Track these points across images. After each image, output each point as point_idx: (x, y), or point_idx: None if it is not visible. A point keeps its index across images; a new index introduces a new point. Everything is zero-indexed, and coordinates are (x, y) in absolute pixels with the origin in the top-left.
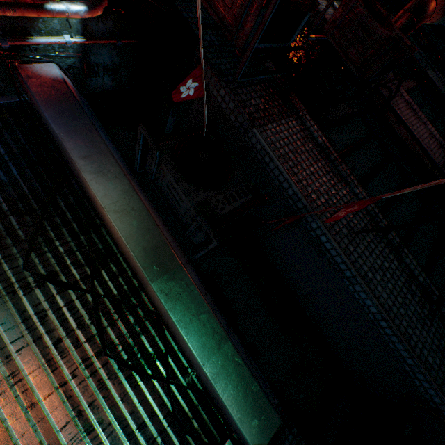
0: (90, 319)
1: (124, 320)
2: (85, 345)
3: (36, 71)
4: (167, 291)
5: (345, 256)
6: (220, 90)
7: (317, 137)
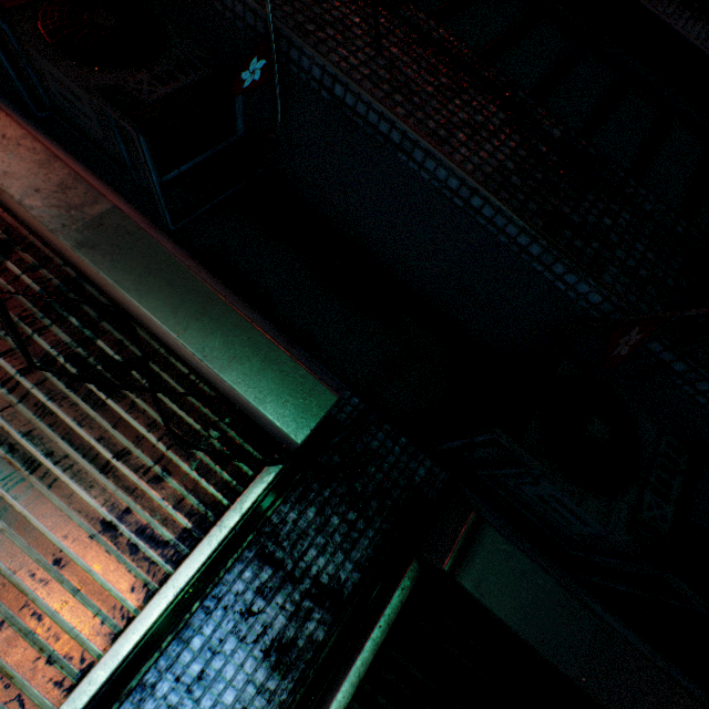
0: (4, 331)
1: (63, 326)
2: (1, 362)
3: None
4: (92, 245)
5: (380, 103)
6: None
7: None
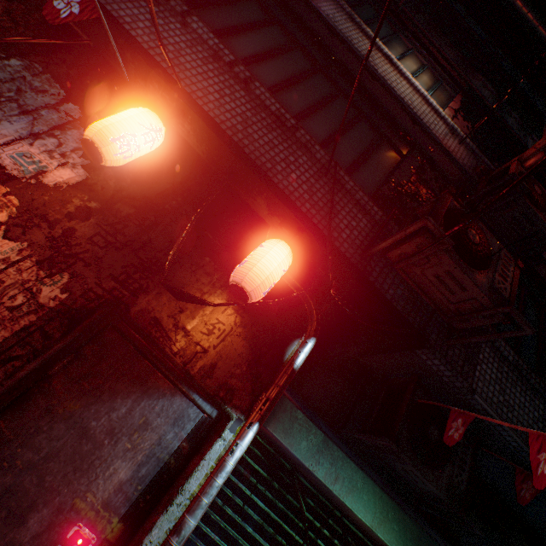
0: None
1: None
2: None
3: None
4: None
5: None
6: (433, 359)
7: (507, 355)
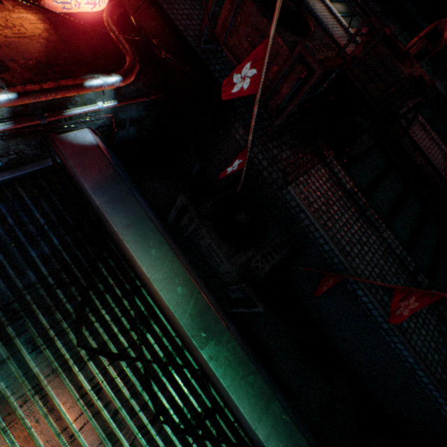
0: (141, 385)
1: (172, 382)
2: (140, 413)
3: (71, 140)
4: (215, 357)
5: (383, 310)
6: (253, 148)
7: (345, 183)
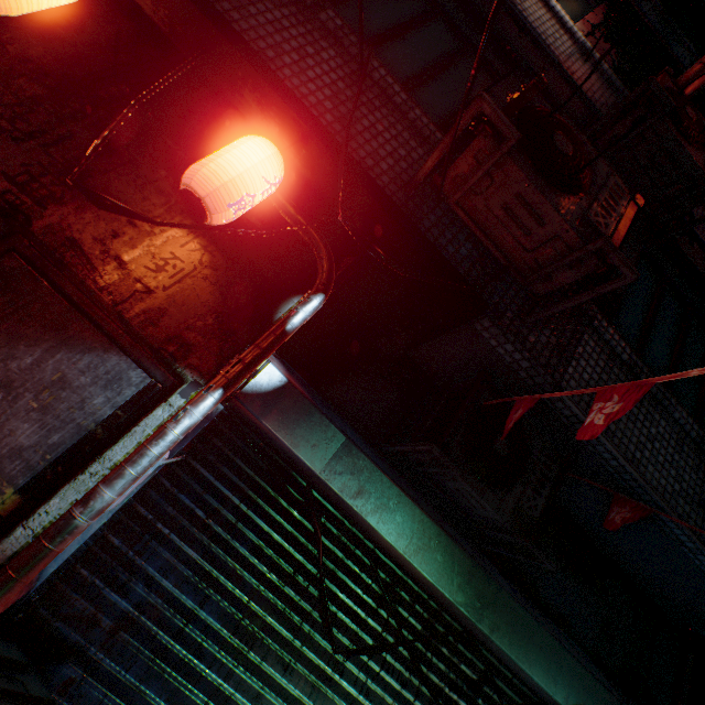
0: (407, 670)
1: (437, 655)
2: (416, 703)
3: (255, 386)
4: (496, 627)
5: (688, 528)
6: (505, 344)
7: (620, 352)
